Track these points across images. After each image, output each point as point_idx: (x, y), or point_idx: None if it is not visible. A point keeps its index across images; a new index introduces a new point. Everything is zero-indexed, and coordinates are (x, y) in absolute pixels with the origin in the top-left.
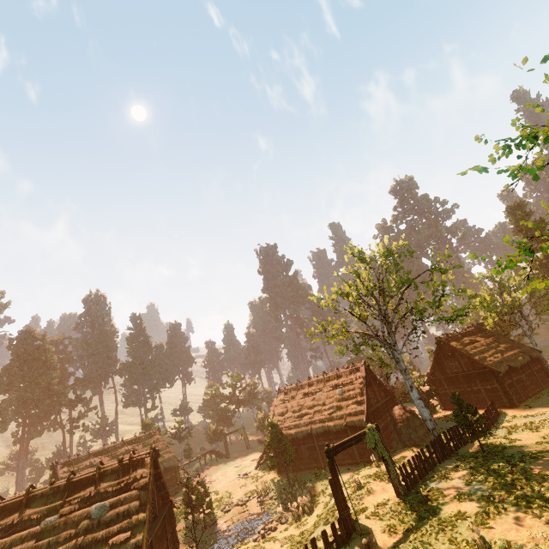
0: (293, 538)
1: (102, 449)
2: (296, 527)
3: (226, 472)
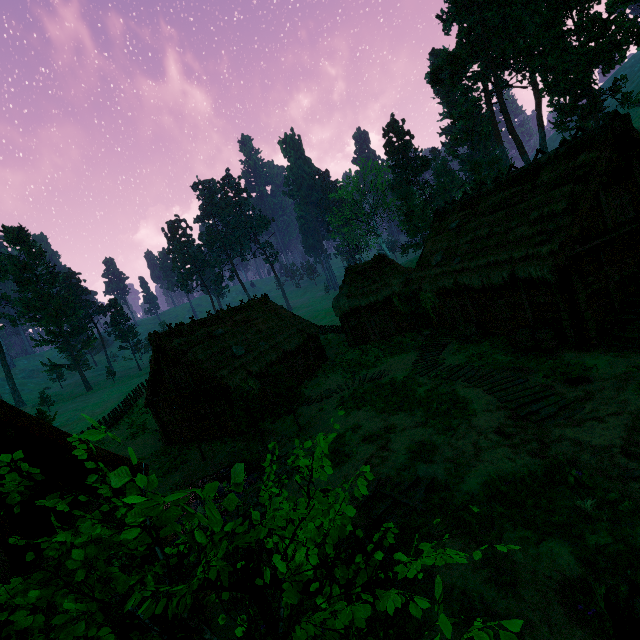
0: None
1: (473, 197)
2: None
3: (598, 433)
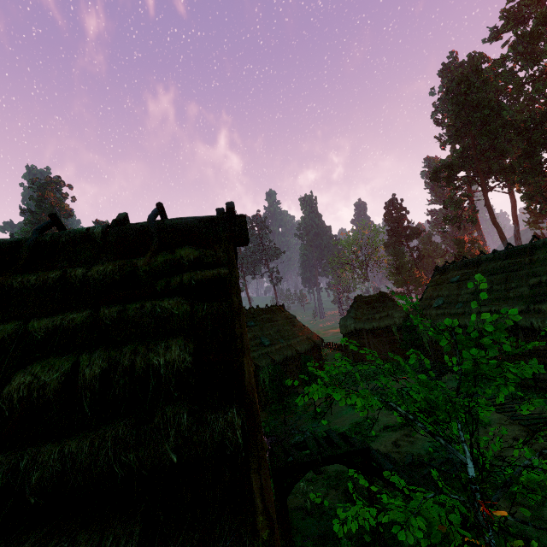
0: None
1: (472, 261)
2: None
3: None
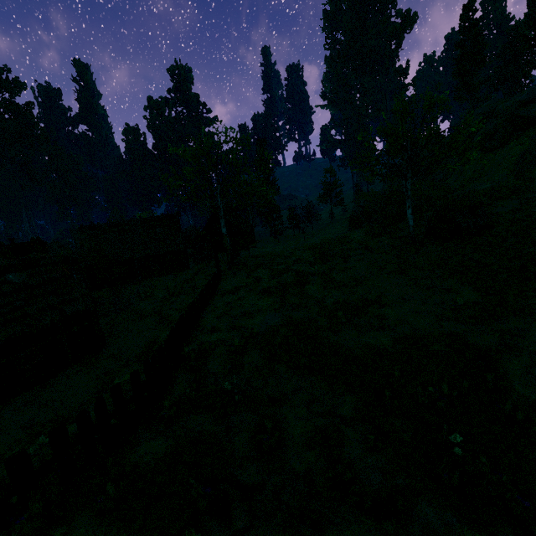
0: (157, 301)
1: None
2: (151, 300)
3: None
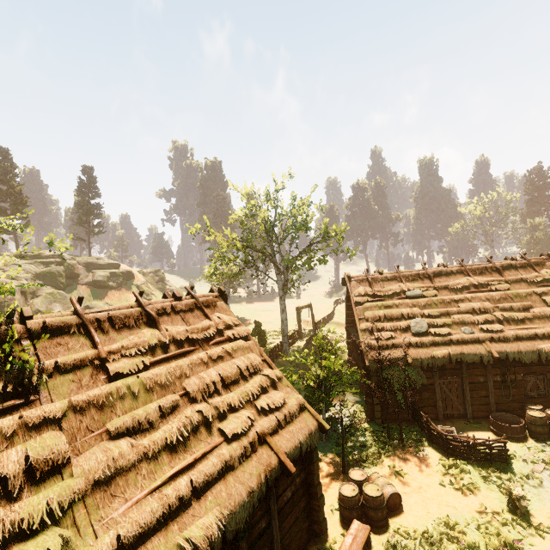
0: None
1: None
2: None
3: None
